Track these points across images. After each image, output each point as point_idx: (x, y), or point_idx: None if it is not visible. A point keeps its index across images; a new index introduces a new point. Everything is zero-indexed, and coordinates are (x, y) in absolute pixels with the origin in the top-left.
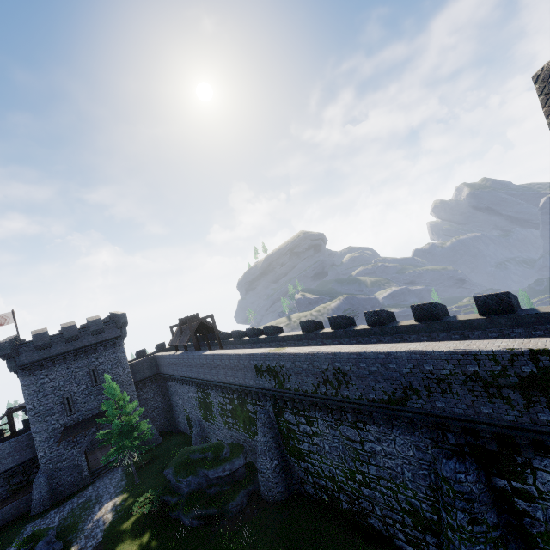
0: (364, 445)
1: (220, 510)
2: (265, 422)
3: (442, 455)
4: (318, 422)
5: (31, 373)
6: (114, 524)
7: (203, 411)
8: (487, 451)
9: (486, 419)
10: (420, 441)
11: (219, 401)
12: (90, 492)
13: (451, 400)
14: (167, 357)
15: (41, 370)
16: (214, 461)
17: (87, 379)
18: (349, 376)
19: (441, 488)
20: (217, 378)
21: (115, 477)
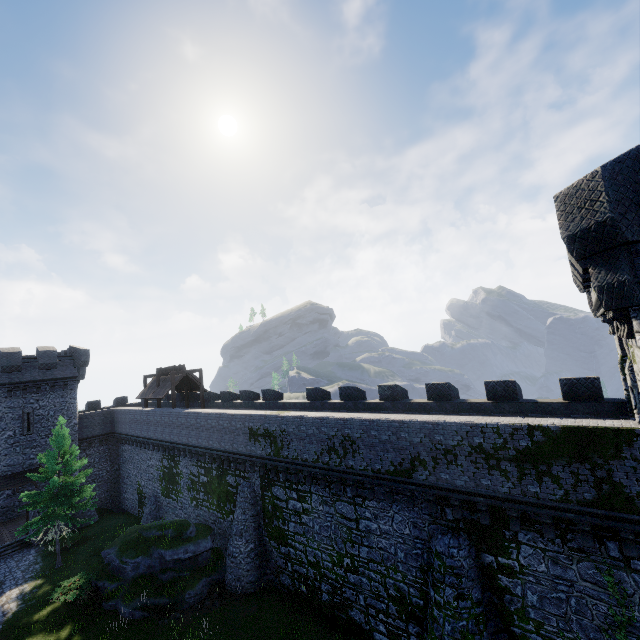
0: (360, 523)
1: (173, 599)
2: (248, 497)
3: (438, 531)
4: (312, 497)
5: None
6: (20, 615)
7: (165, 484)
8: (480, 526)
9: (484, 491)
10: (419, 517)
11: (191, 472)
12: None
13: (455, 471)
14: (131, 412)
15: None
16: (175, 540)
17: (17, 424)
18: (357, 445)
19: (433, 565)
20: (197, 442)
21: (25, 559)
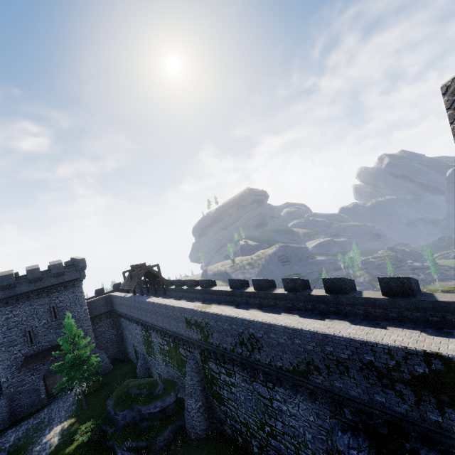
0: (273, 403)
1: (149, 443)
2: (193, 367)
3: (338, 426)
4: (235, 375)
5: None
6: (58, 449)
7: (146, 347)
8: (379, 432)
9: (379, 407)
10: (320, 410)
11: (159, 341)
12: (45, 414)
13: (348, 382)
14: (119, 297)
15: (6, 307)
16: (148, 398)
17: (47, 315)
18: (261, 343)
19: None
20: (156, 323)
21: (68, 401)
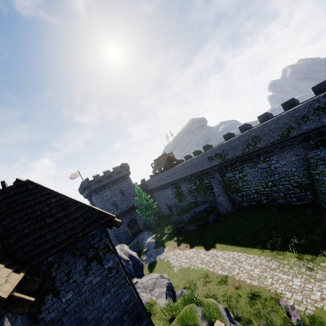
0: (271, 167)
1: (205, 221)
2: (217, 182)
3: (308, 151)
4: (245, 169)
5: (97, 193)
6: (157, 240)
7: (177, 198)
8: None
9: (325, 123)
10: (297, 151)
11: (187, 187)
12: (136, 239)
13: (309, 123)
14: (152, 179)
15: (101, 192)
16: (196, 206)
17: (119, 194)
18: (259, 137)
19: (310, 163)
20: (186, 174)
21: (144, 233)
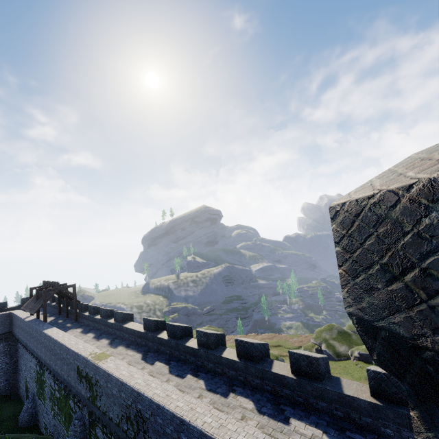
0: None
1: None
2: (78, 430)
3: None
4: None
5: None
6: None
7: (38, 386)
8: None
9: None
10: None
11: (51, 384)
12: None
13: None
14: (19, 319)
15: None
16: None
17: None
18: (147, 425)
19: None
20: (49, 362)
21: None
